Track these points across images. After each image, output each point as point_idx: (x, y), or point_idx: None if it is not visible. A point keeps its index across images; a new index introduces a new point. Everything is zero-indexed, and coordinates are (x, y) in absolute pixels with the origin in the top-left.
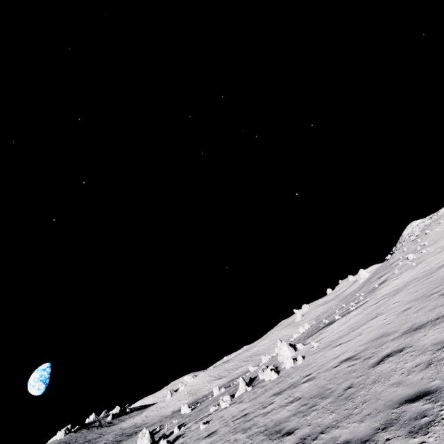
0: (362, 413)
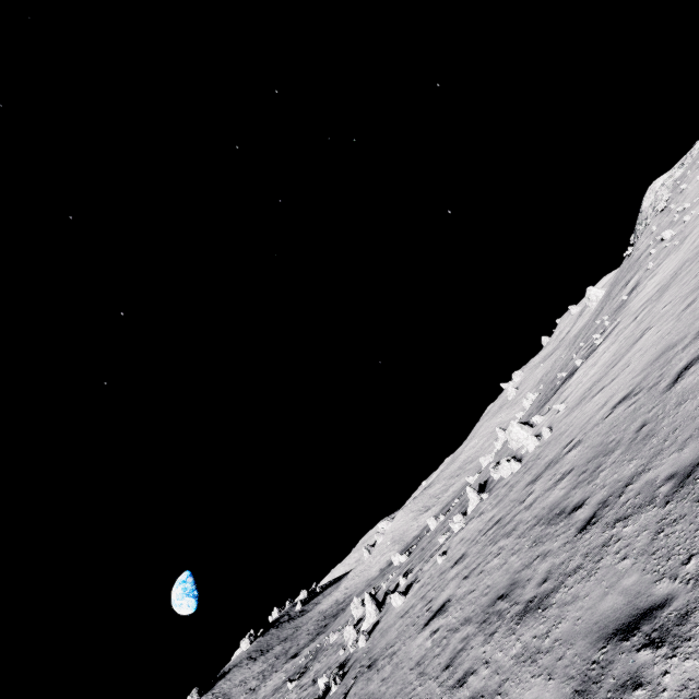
0: (678, 441)
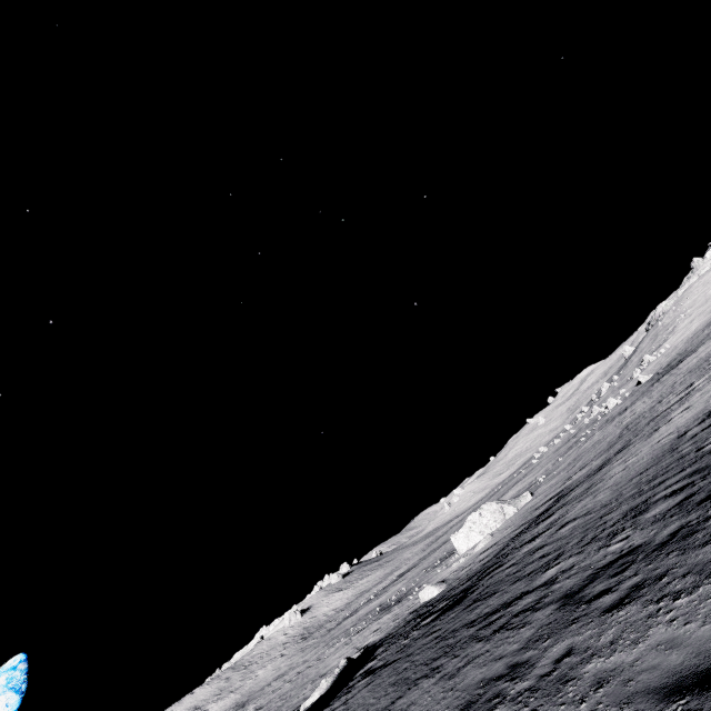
0: None
